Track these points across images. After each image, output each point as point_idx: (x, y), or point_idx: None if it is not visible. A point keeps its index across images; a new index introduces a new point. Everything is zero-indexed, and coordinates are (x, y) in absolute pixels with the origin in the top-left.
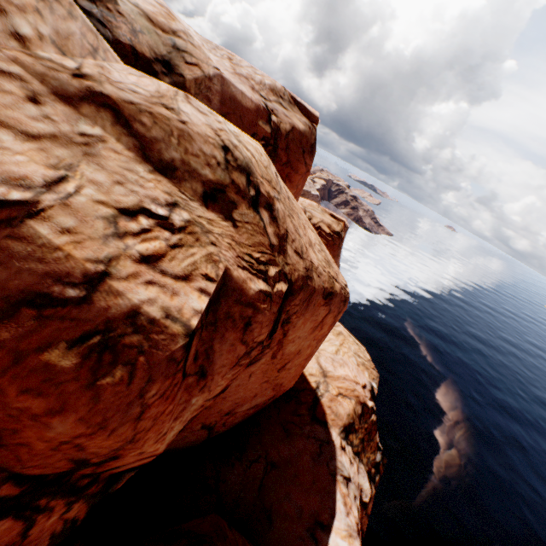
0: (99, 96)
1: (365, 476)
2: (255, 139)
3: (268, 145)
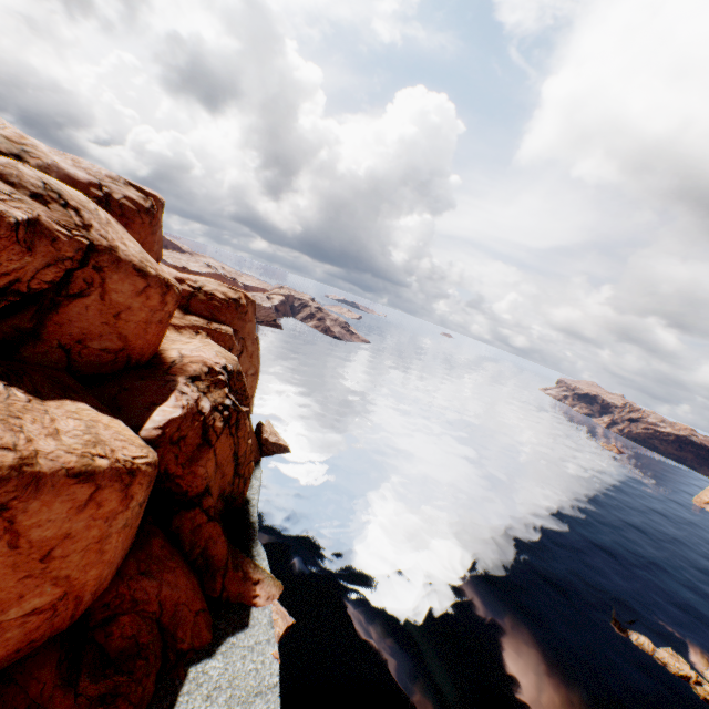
0: None
1: (208, 402)
2: (89, 197)
3: (102, 202)
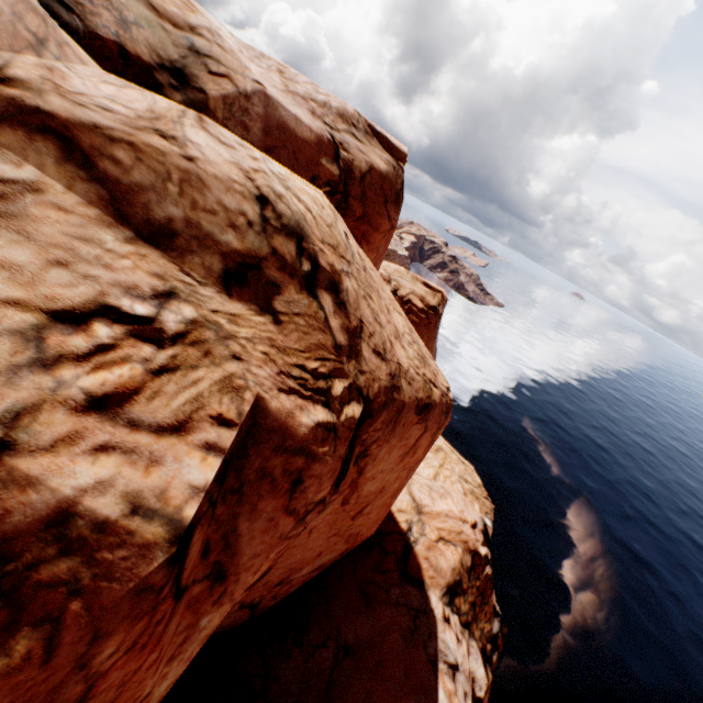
0: (33, 114)
1: (478, 658)
2: (316, 184)
3: (335, 192)
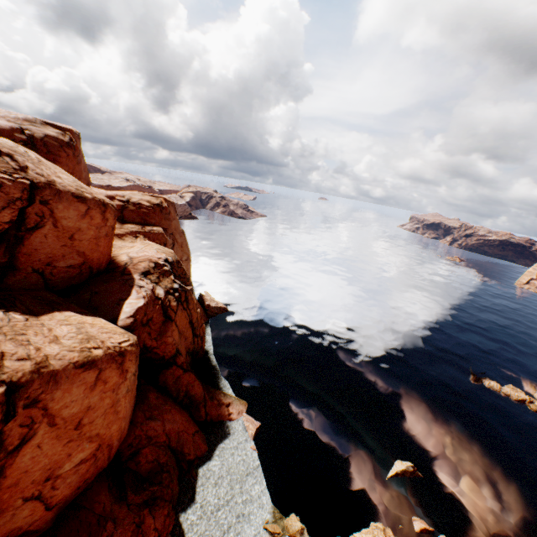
0: None
1: (161, 289)
2: (16, 142)
3: (28, 144)
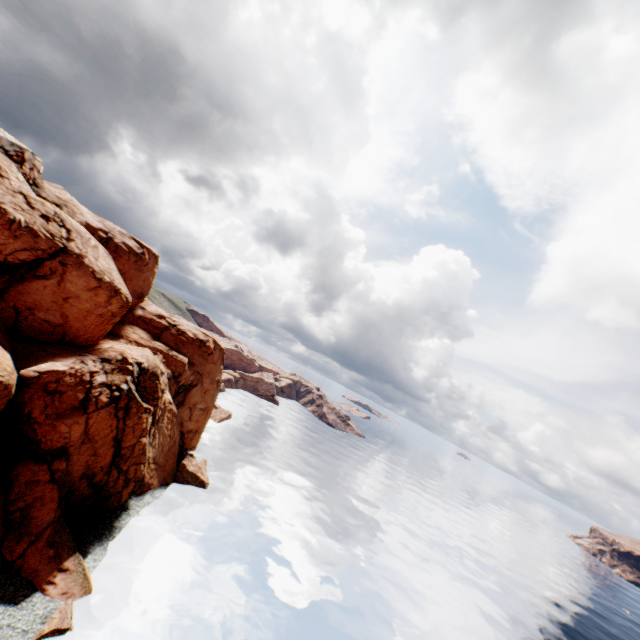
0: (23, 194)
1: (103, 378)
2: (94, 235)
3: (103, 240)
